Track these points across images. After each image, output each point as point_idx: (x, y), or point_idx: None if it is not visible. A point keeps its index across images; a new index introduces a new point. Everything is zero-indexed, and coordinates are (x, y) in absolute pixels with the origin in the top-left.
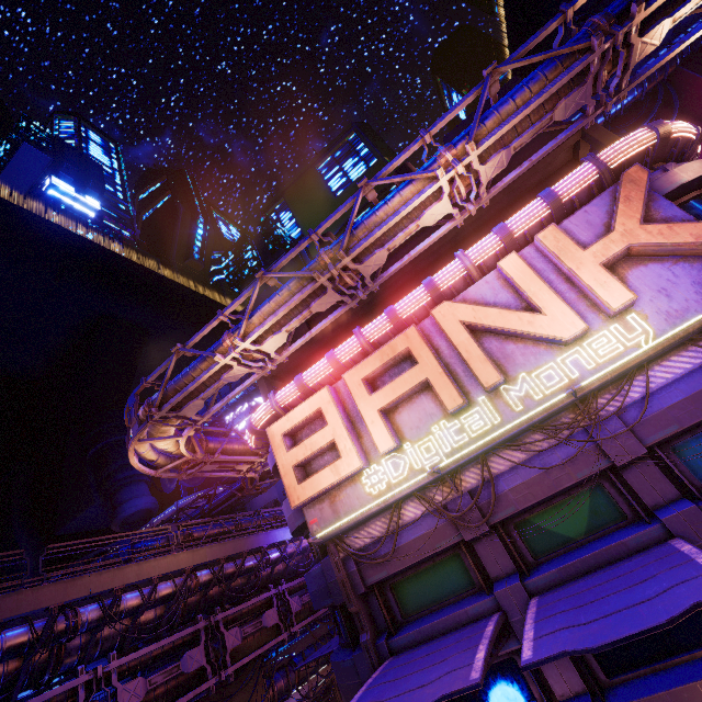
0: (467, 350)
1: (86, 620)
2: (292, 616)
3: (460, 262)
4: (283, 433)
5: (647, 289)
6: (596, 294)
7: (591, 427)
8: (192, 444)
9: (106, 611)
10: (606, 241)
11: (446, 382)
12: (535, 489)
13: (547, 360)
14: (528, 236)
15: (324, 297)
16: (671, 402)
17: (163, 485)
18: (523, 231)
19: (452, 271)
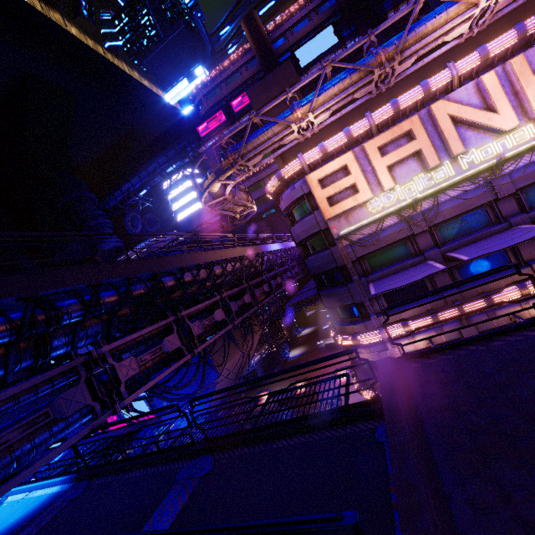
0: (449, 133)
1: (216, 273)
2: (273, 289)
3: (449, 72)
4: (318, 179)
5: None
6: (530, 105)
7: (493, 180)
8: (223, 189)
9: (224, 269)
10: None
11: (432, 151)
12: (456, 210)
13: (488, 142)
14: (496, 58)
15: (367, 87)
16: (534, 168)
17: (129, 230)
18: (495, 54)
19: (443, 78)
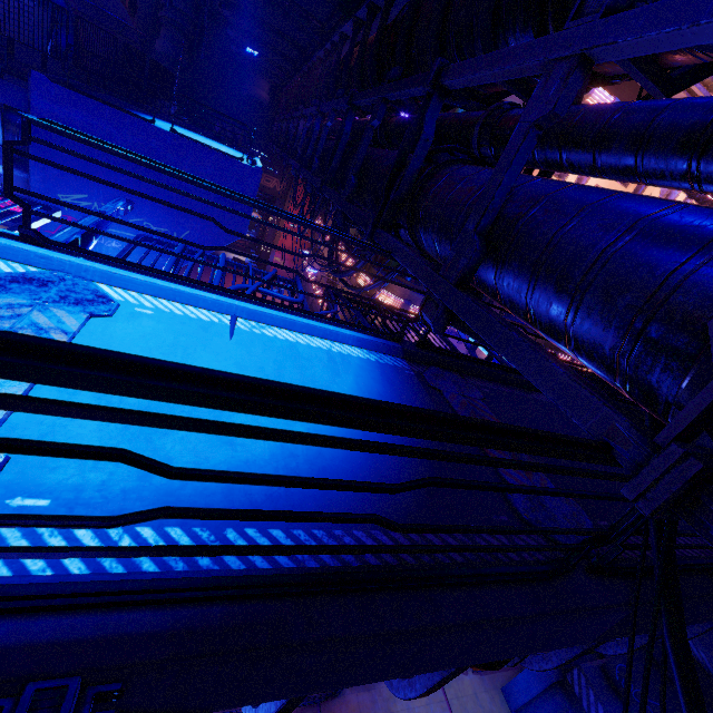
0: None
1: None
2: None
3: None
4: None
5: None
6: None
7: None
8: None
9: None
10: None
11: None
12: None
13: None
14: None
15: None
16: None
17: None
18: None
19: None
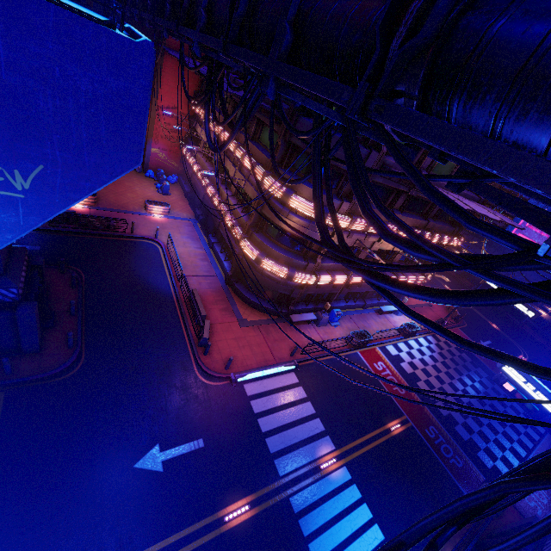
0: None
1: None
2: None
3: None
4: None
5: None
6: None
7: None
8: None
9: None
10: None
11: None
12: None
13: None
14: None
15: None
16: None
17: None
18: None
19: None
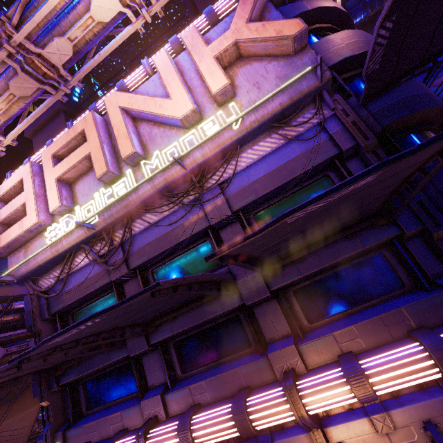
0: (118, 129)
1: None
2: None
3: (143, 67)
4: None
5: (248, 83)
6: (205, 81)
7: (203, 196)
8: None
9: None
10: (222, 38)
11: (100, 155)
12: (162, 243)
13: (175, 140)
14: None
15: (17, 79)
16: (256, 178)
17: None
18: None
19: (137, 74)
